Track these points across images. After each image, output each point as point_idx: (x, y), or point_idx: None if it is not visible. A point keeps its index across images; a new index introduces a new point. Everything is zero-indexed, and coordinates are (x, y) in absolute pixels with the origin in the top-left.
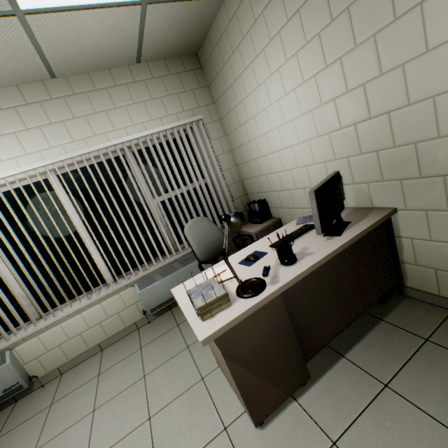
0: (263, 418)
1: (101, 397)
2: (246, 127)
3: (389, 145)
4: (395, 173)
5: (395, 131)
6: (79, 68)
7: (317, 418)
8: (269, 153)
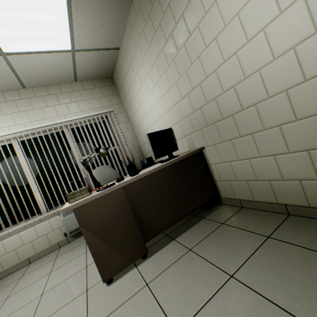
0: (110, 277)
1: (15, 289)
2: (137, 113)
3: (192, 111)
4: (198, 126)
5: (192, 104)
6: (40, 83)
7: (144, 273)
8: (149, 127)
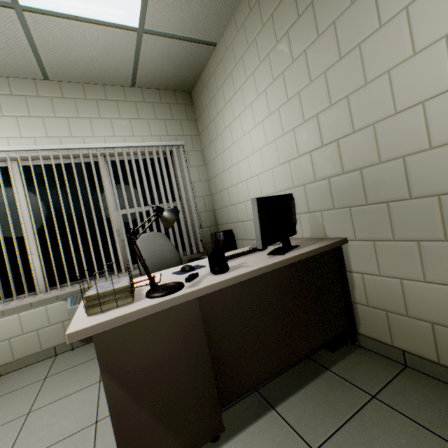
0: None
1: None
2: (222, 157)
3: (339, 171)
4: (344, 200)
5: (343, 158)
6: (73, 77)
7: None
8: (239, 182)
